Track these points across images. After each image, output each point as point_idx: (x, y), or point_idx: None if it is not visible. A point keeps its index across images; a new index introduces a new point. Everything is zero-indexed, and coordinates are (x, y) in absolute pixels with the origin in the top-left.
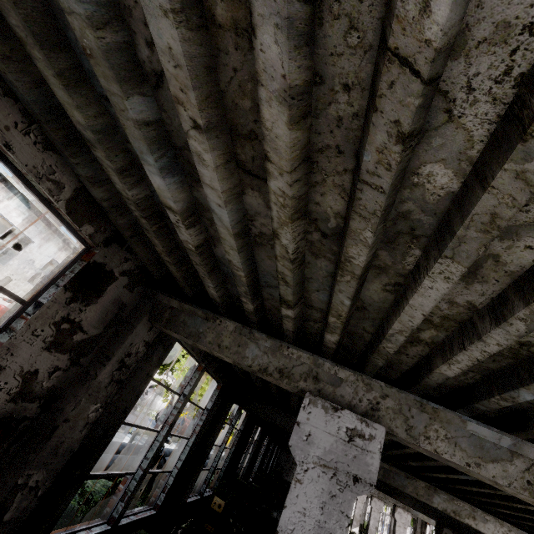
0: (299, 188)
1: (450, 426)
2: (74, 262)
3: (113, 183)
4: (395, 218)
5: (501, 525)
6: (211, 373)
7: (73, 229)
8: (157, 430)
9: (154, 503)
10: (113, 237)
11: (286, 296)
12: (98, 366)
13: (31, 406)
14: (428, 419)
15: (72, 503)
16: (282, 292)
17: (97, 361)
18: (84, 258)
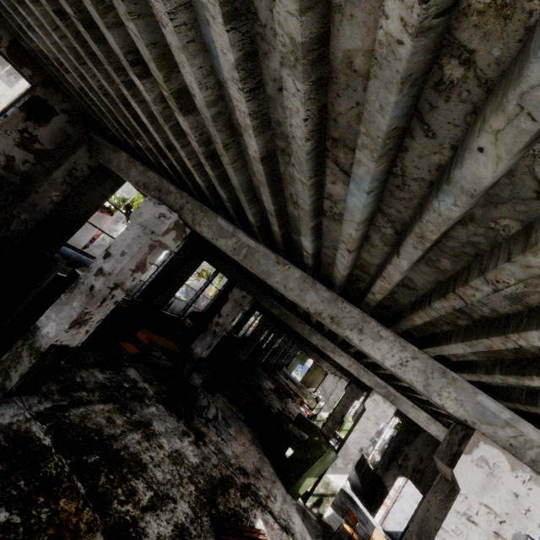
0: (69, 42)
1: (212, 220)
2: (25, 94)
3: (23, 37)
4: None
5: (349, 359)
6: None
7: (19, 71)
8: None
9: (132, 296)
10: (48, 81)
11: (127, 128)
12: (54, 169)
13: (16, 178)
14: (203, 216)
15: None
16: (123, 124)
17: (54, 166)
18: (31, 93)
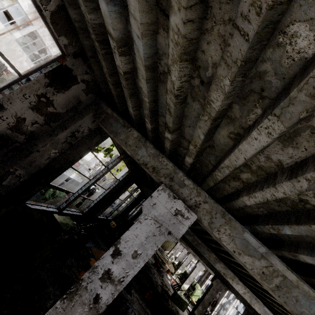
0: (191, 30)
1: (235, 230)
2: (54, 61)
3: (80, 4)
4: (253, 76)
5: (244, 288)
6: (126, 163)
7: (55, 38)
8: (89, 178)
9: (82, 211)
10: (80, 53)
11: (169, 123)
12: (59, 130)
13: (20, 137)
14: (224, 222)
15: (47, 196)
16: (167, 120)
17: (59, 127)
18: (60, 61)
